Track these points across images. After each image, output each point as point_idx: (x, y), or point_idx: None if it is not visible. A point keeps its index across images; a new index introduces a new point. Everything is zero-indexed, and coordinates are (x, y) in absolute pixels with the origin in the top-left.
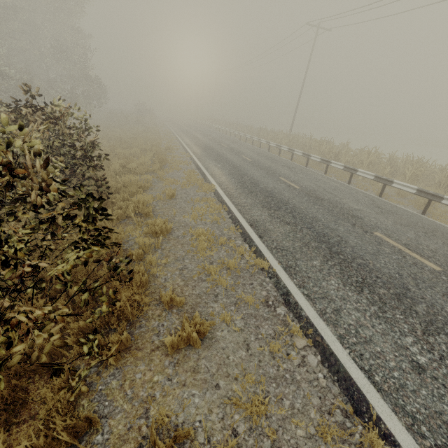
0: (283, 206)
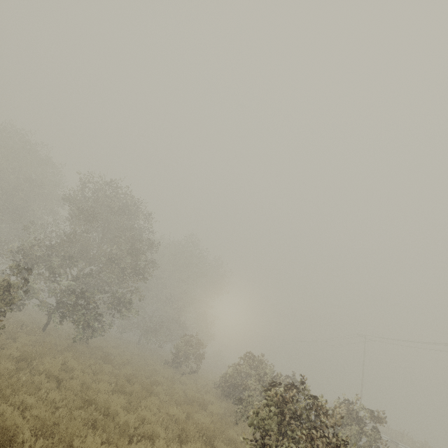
0: None
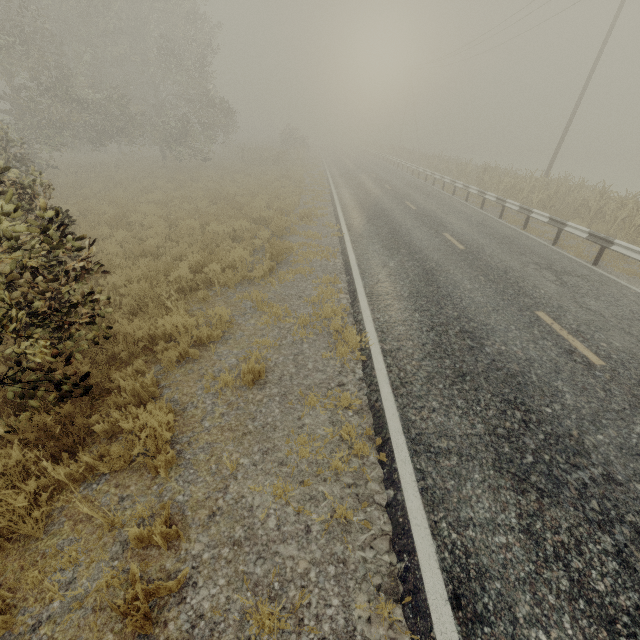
0: (569, 468)
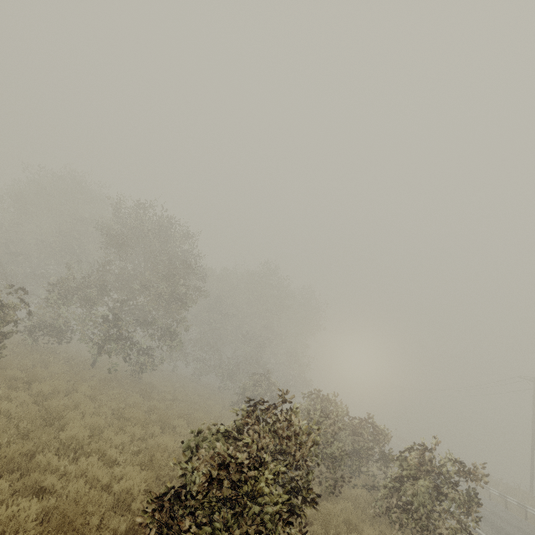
0: None
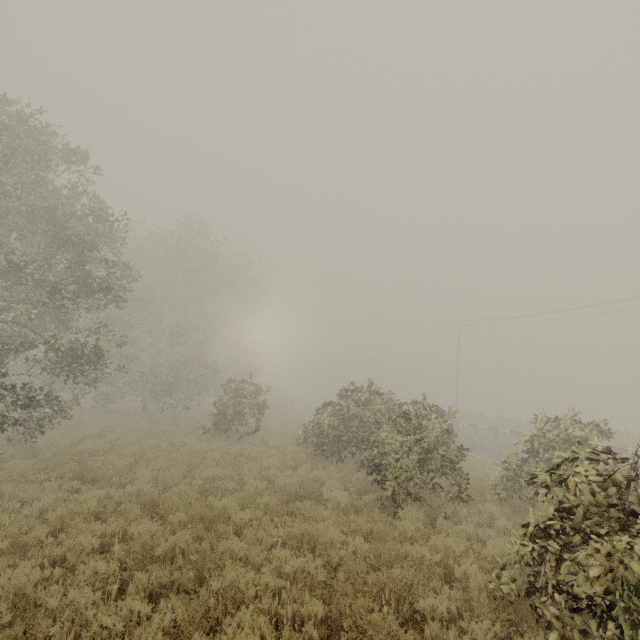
0: None
